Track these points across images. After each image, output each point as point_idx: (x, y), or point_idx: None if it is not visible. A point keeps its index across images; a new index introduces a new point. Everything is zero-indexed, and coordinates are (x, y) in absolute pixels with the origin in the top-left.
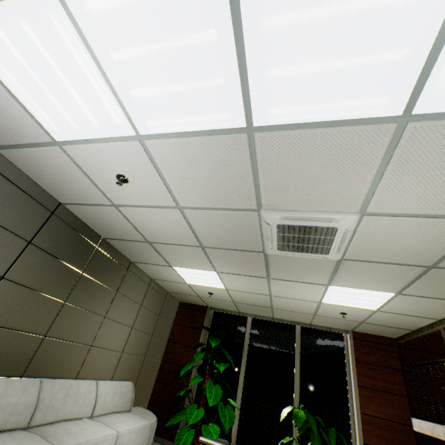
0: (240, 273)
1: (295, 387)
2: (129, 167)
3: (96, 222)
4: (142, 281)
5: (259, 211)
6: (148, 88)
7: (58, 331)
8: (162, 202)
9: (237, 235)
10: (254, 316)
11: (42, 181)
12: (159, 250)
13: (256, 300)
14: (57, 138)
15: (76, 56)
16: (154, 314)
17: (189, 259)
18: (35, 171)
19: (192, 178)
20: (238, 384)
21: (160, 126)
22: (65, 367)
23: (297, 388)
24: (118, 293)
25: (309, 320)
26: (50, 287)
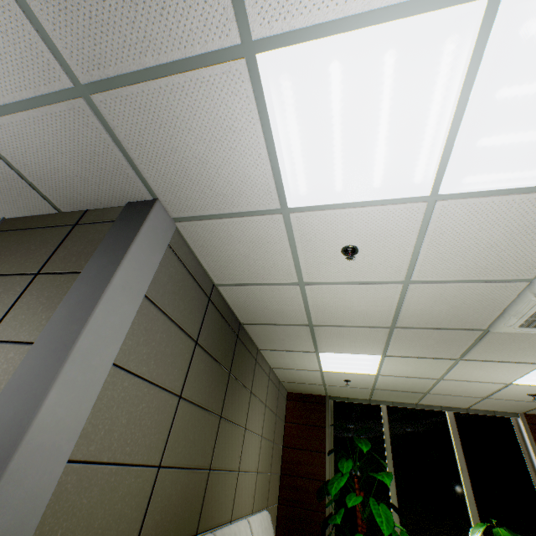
0: (419, 356)
1: (467, 495)
2: (376, 235)
3: (248, 305)
4: (264, 373)
5: (529, 281)
6: (515, 134)
7: (217, 459)
8: (383, 277)
9: (464, 311)
10: (390, 403)
11: (209, 259)
12: (317, 334)
13: (410, 385)
14: (291, 204)
15: (436, 95)
16: (273, 414)
17: (354, 343)
18: (211, 246)
19: (467, 245)
20: (389, 497)
21: (483, 183)
22: (223, 508)
23: (471, 495)
24: (251, 394)
25: (468, 405)
26: (210, 400)
